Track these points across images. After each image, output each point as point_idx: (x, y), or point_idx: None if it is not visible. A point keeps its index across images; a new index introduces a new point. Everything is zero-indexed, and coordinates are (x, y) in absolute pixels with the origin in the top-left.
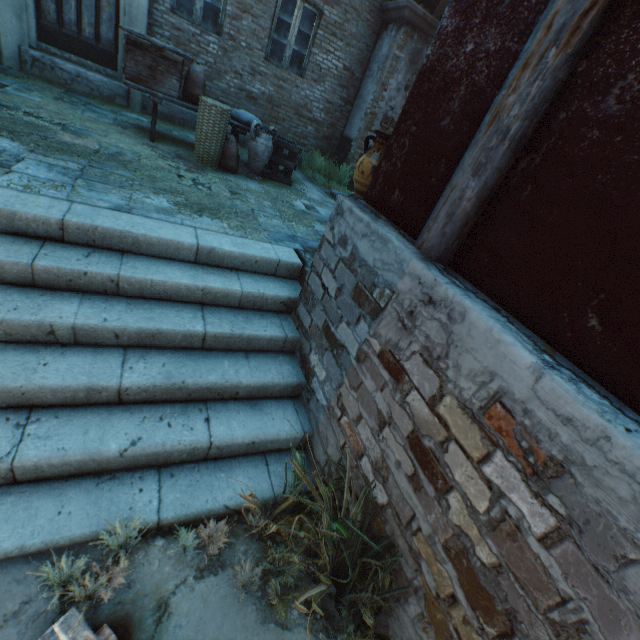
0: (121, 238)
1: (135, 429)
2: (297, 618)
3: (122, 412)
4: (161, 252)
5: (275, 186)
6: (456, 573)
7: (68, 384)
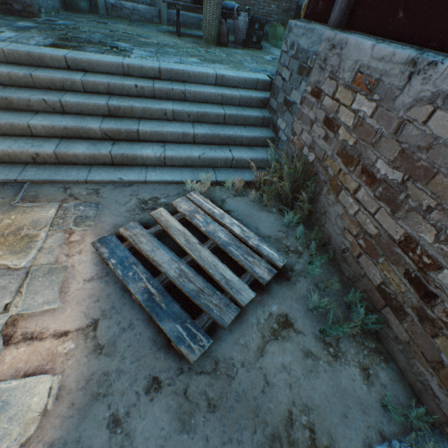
0: (182, 74)
1: (202, 151)
2: (275, 212)
3: (195, 146)
4: (200, 80)
5: (251, 51)
6: (341, 160)
7: (176, 131)
